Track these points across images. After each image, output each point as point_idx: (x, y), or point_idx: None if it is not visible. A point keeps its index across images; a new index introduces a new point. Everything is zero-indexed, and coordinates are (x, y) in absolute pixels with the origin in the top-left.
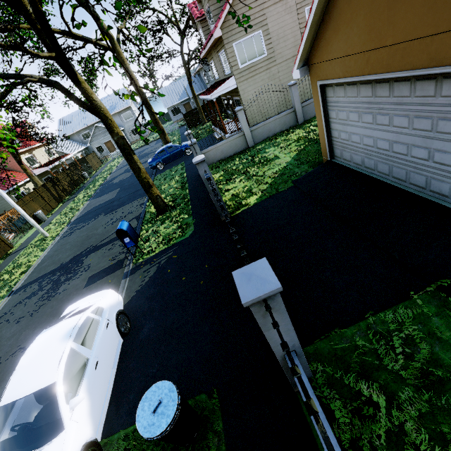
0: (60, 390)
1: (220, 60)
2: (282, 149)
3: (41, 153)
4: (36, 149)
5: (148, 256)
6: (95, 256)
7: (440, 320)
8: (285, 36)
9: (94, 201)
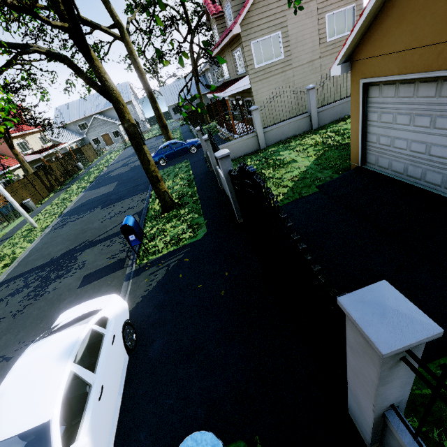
0: (55, 433)
1: (234, 58)
2: (299, 153)
3: (35, 139)
4: (30, 134)
5: (154, 256)
6: (91, 252)
7: None
8: (304, 41)
9: (89, 193)
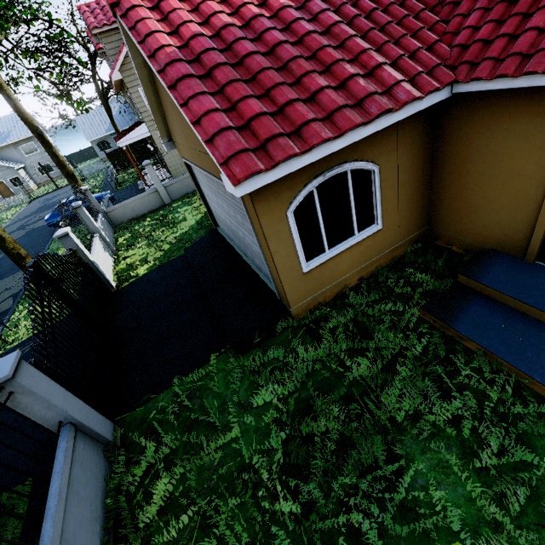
0: None
1: (131, 101)
2: (193, 210)
3: None
4: None
5: (11, 345)
6: None
7: (222, 374)
8: None
9: None
